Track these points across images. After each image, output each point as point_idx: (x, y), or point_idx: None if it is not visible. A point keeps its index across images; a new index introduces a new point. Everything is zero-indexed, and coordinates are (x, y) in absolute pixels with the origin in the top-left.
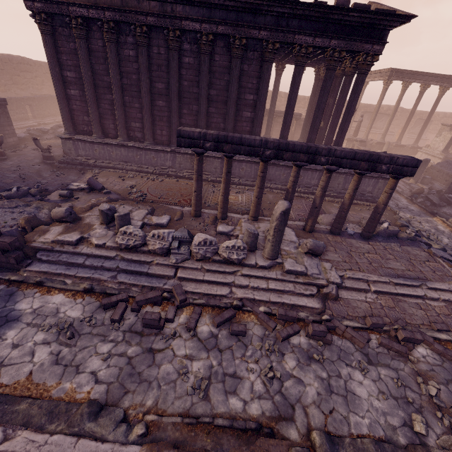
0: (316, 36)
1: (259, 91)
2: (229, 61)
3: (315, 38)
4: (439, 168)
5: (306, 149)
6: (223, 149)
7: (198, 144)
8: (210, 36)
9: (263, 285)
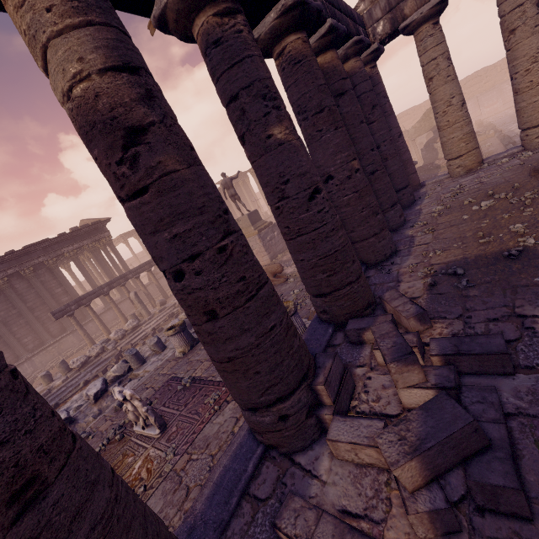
0: (73, 245)
1: (63, 283)
2: (27, 283)
3: (73, 246)
4: None
5: (120, 277)
6: (83, 303)
7: (68, 310)
8: (5, 278)
9: (155, 321)
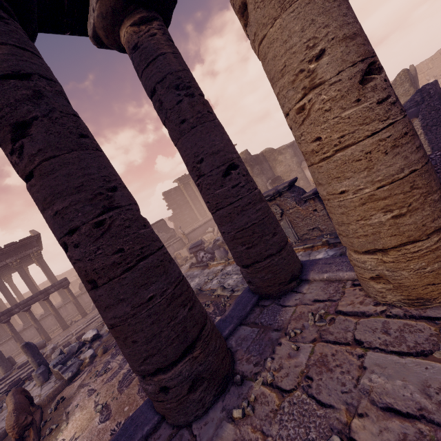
0: None
1: None
2: None
3: None
4: None
5: (2, 313)
6: None
7: None
8: None
9: (2, 386)
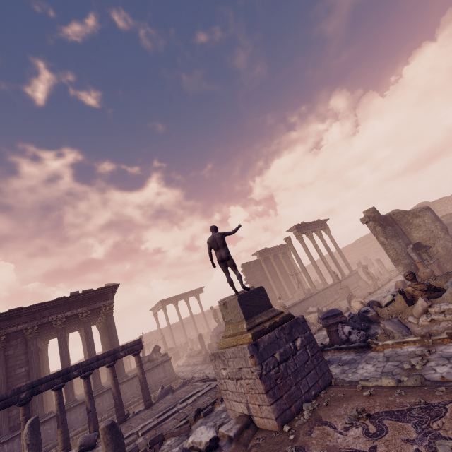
0: (66, 311)
1: (29, 361)
2: None
3: (65, 313)
4: (213, 334)
5: (58, 373)
6: None
7: None
8: None
9: None
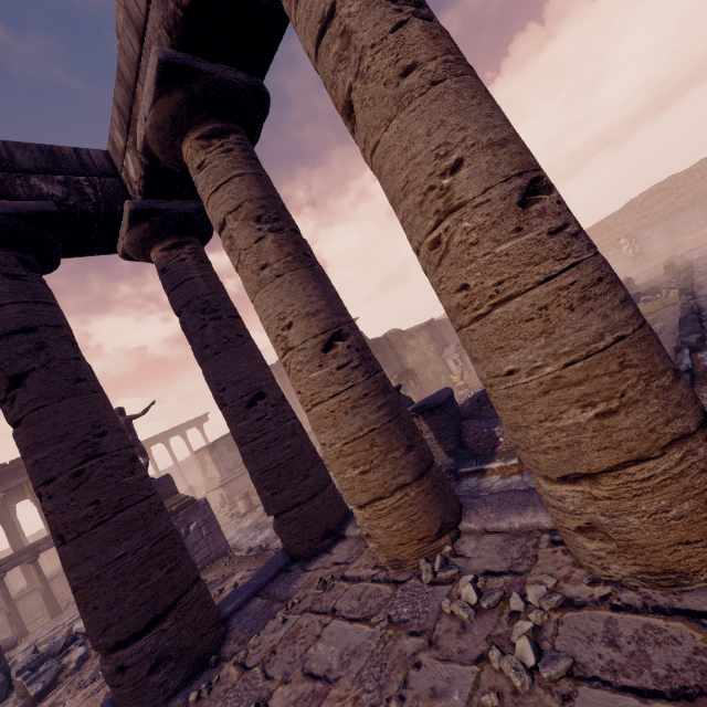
0: None
1: None
2: None
3: None
4: None
5: None
6: None
7: None
8: None
9: None
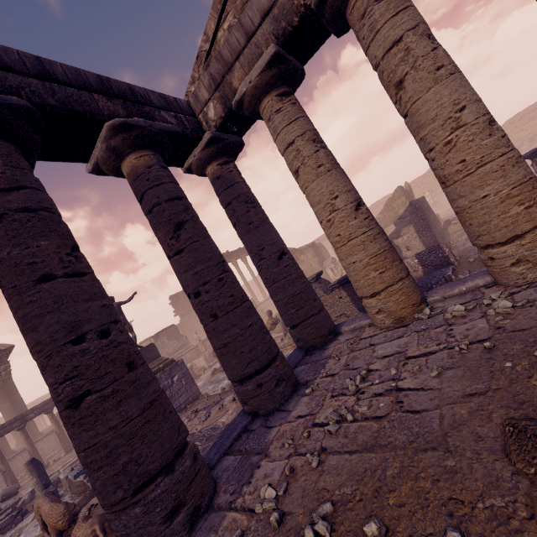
0: None
1: None
2: None
3: None
4: None
5: None
6: None
7: None
8: None
9: None
